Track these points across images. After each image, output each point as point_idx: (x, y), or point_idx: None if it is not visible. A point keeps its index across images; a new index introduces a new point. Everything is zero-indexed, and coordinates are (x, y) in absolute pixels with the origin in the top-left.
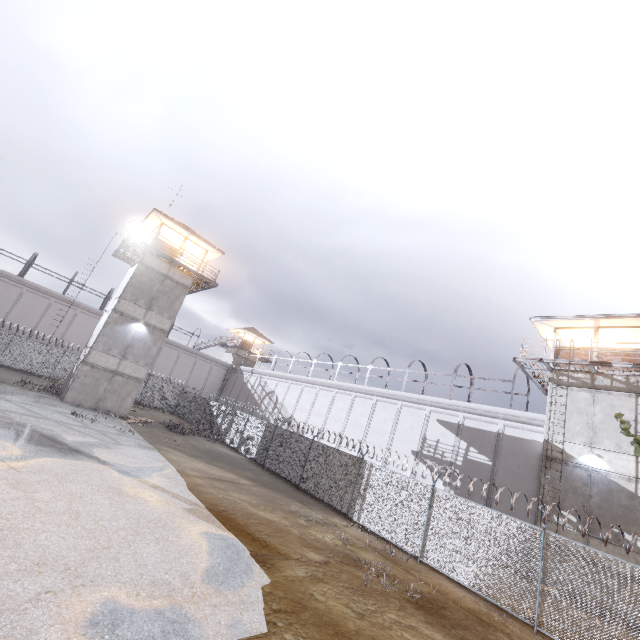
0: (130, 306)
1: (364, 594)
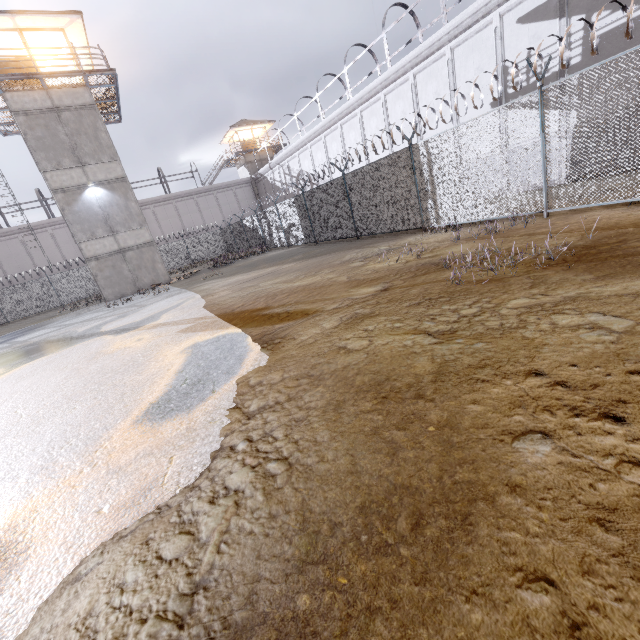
0: (61, 176)
1: (454, 298)
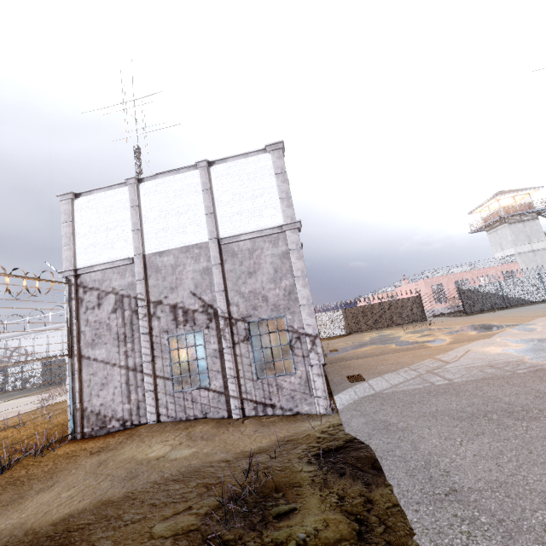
0: None
1: None
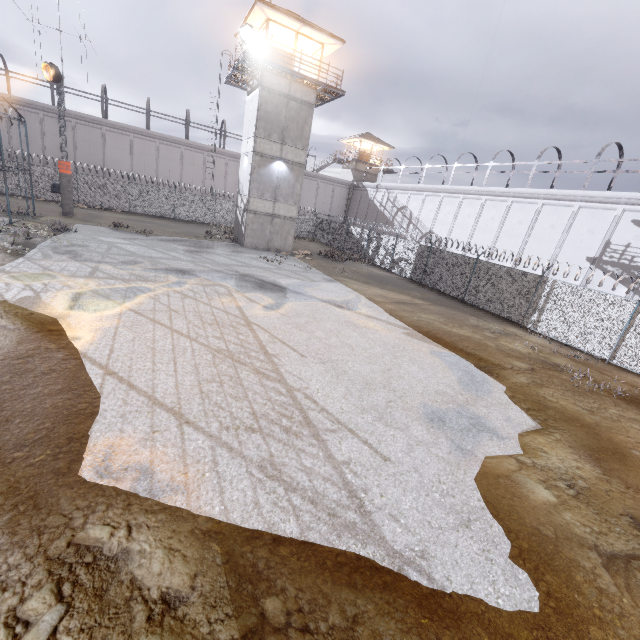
0: (266, 144)
1: (581, 395)
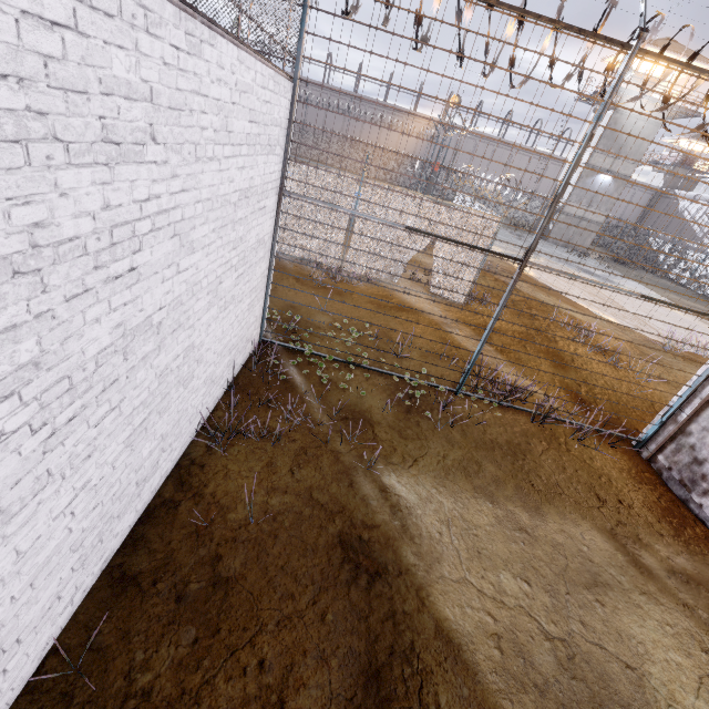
0: (600, 158)
1: None
